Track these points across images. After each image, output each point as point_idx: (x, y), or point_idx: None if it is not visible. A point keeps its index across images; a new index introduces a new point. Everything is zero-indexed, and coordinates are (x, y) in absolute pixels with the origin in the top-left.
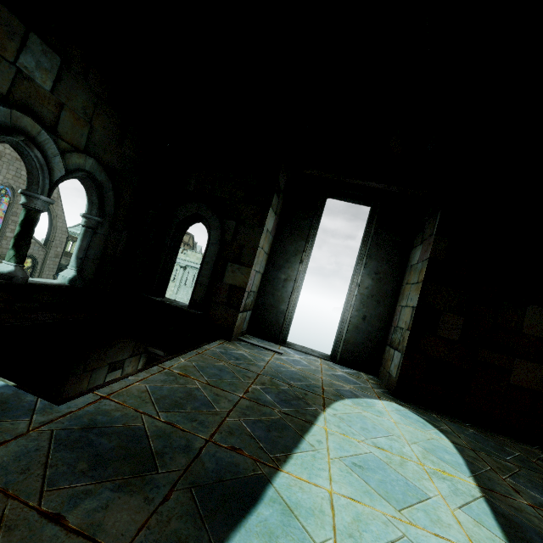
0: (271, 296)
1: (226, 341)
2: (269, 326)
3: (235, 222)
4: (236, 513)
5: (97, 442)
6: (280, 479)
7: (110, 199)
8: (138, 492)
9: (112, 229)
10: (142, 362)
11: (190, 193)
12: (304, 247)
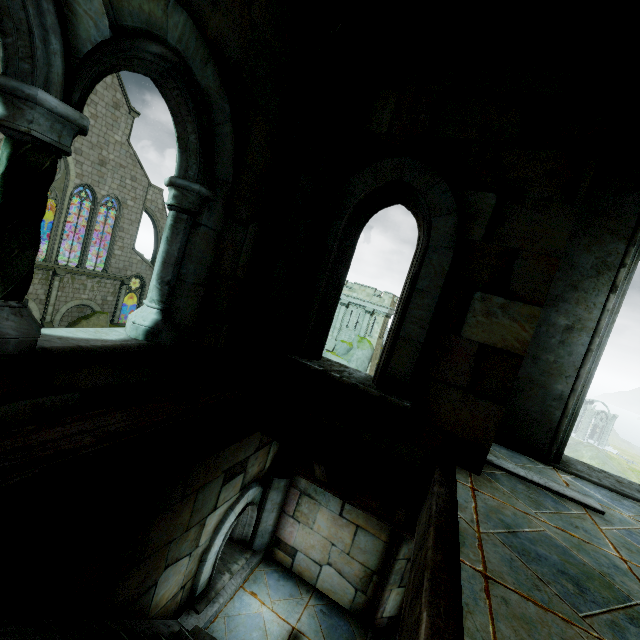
0: (529, 361)
1: (471, 474)
2: (524, 422)
3: (494, 195)
4: None
5: None
6: None
7: (226, 145)
8: None
9: (229, 218)
10: (271, 453)
11: (380, 137)
12: (621, 255)
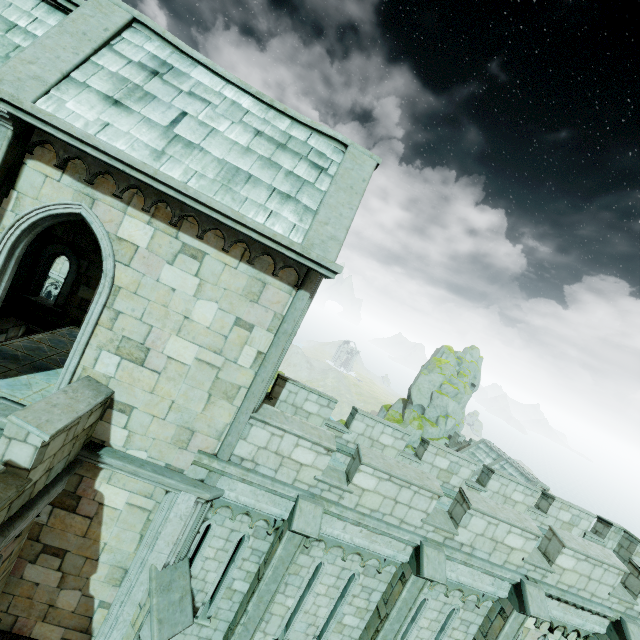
0: None
1: (77, 327)
2: None
3: (88, 263)
4: (42, 371)
5: (4, 355)
6: (60, 369)
7: None
8: (16, 364)
9: None
10: (22, 331)
11: (59, 238)
12: None
